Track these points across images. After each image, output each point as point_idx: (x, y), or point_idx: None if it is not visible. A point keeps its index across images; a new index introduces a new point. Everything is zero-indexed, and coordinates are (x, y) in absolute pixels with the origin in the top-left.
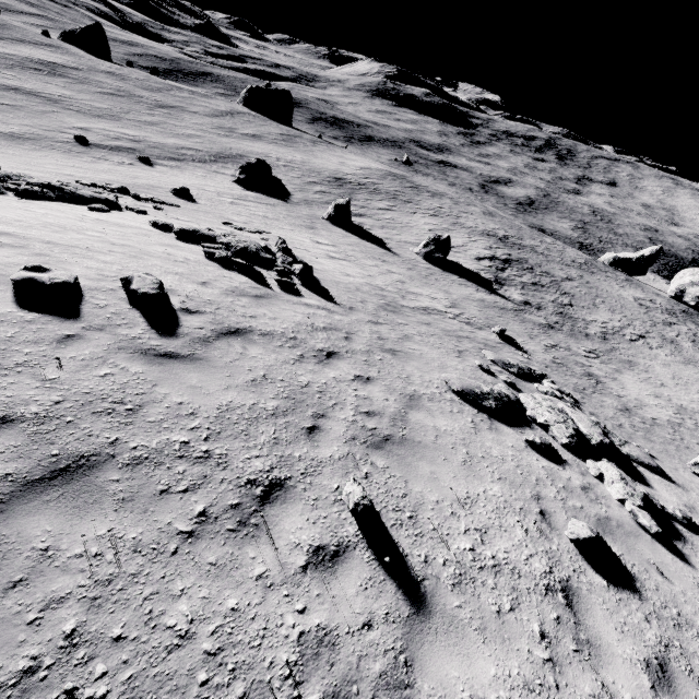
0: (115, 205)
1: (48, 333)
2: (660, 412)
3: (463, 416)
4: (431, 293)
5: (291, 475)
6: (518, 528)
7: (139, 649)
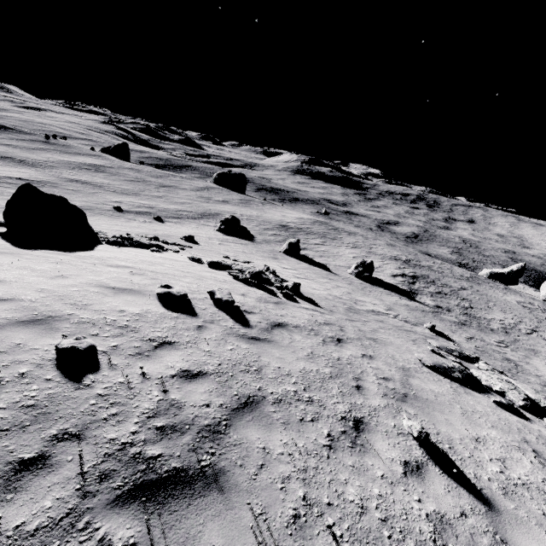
0: (162, 248)
1: (189, 324)
2: None
3: (443, 383)
4: (371, 300)
5: (363, 415)
6: (524, 460)
7: (343, 512)
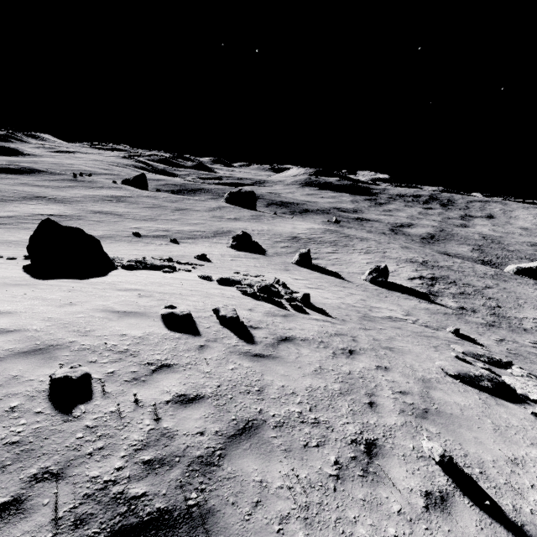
0: (174, 268)
1: (191, 344)
2: None
3: (470, 394)
4: (387, 306)
5: (376, 437)
6: None
7: None
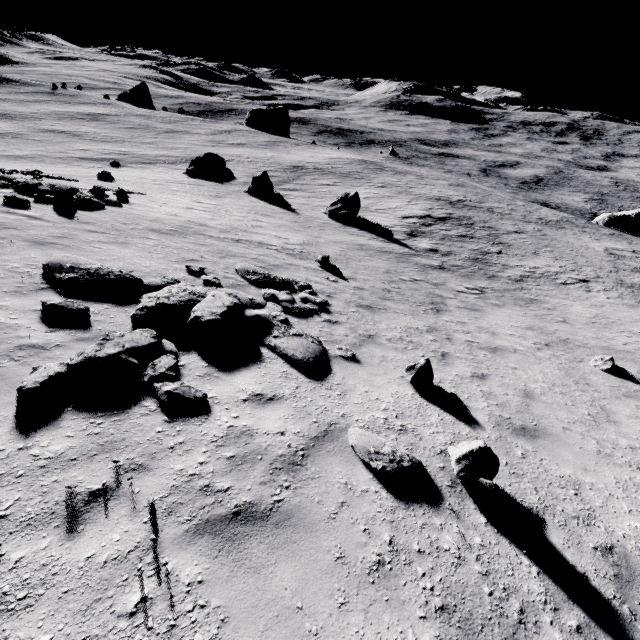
0: None
1: None
2: (503, 339)
3: None
4: (289, 235)
5: None
6: None
7: None
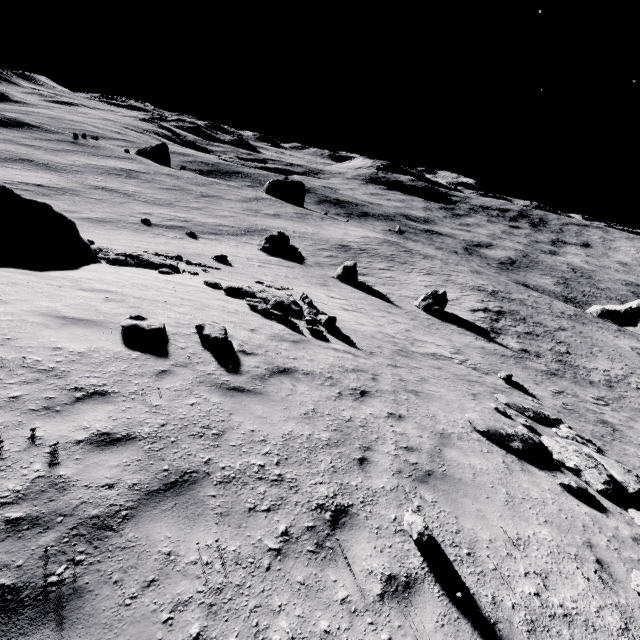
0: (176, 269)
1: (149, 368)
2: None
3: (494, 456)
4: (435, 340)
5: (352, 503)
6: (578, 575)
7: None
